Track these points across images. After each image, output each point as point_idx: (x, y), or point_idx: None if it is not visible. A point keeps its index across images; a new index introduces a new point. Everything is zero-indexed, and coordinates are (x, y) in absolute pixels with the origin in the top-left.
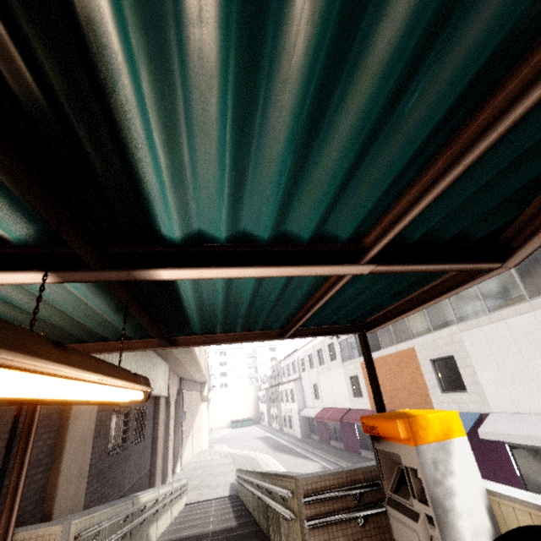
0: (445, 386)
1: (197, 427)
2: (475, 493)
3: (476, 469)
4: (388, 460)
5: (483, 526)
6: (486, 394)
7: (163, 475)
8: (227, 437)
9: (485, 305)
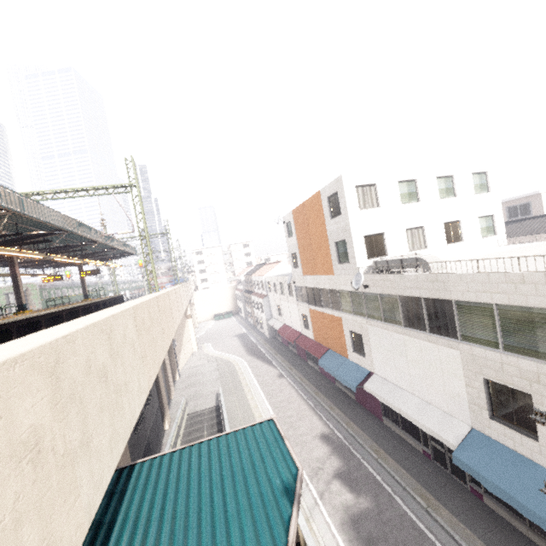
0: (356, 348)
1: (186, 339)
2: None
3: None
4: None
5: None
6: (374, 364)
7: (168, 392)
8: (212, 333)
9: (382, 316)
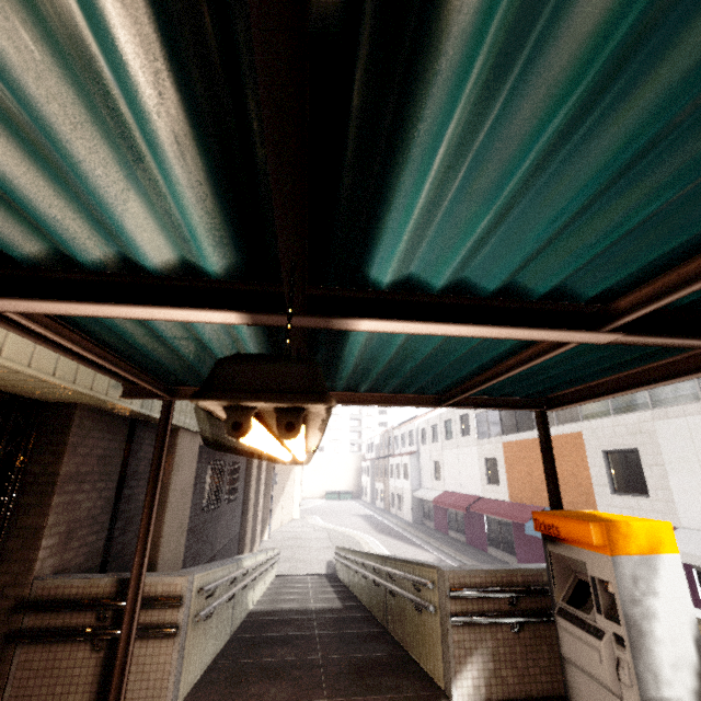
0: (618, 486)
1: (288, 493)
2: (682, 620)
3: (687, 594)
4: (562, 566)
5: (687, 658)
6: (677, 503)
7: (251, 540)
8: (321, 509)
9: (699, 388)
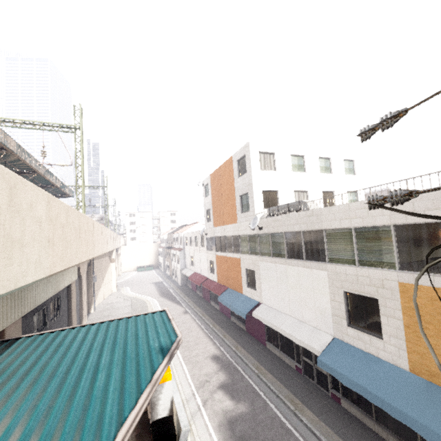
0: (249, 284)
1: (107, 280)
2: (168, 398)
3: (171, 390)
4: None
5: (167, 407)
6: (262, 294)
7: (80, 319)
8: (132, 280)
9: (271, 252)
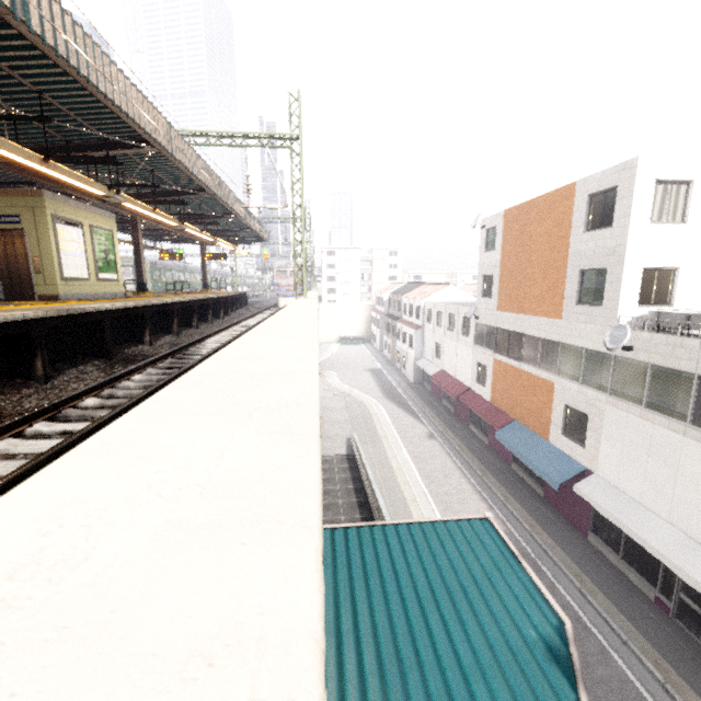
0: (567, 430)
1: None
2: None
3: None
4: None
5: None
6: (599, 460)
7: None
8: (337, 360)
9: (645, 399)
